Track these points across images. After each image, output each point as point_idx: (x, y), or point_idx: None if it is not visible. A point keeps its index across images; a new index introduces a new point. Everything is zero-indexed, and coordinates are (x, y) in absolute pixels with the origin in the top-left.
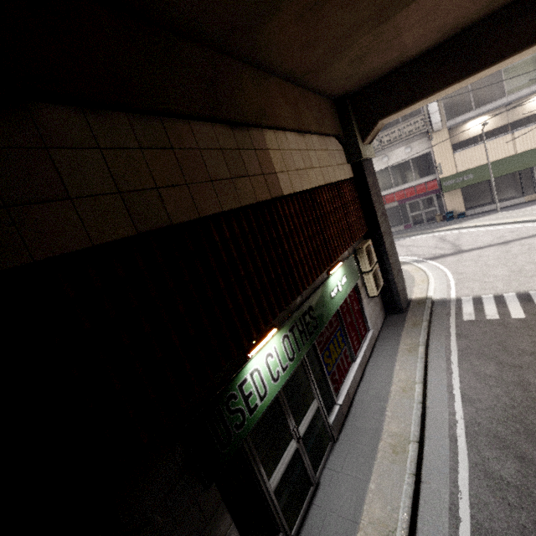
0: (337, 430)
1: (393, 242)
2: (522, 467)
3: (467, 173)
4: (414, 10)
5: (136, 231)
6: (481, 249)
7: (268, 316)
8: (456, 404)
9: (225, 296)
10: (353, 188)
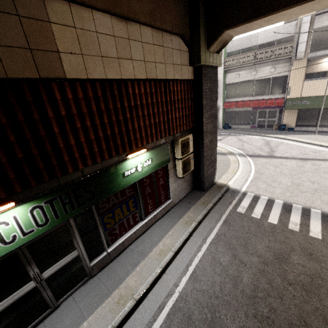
0: (98, 269)
1: (215, 139)
2: None
3: (307, 99)
4: None
5: None
6: (286, 159)
7: None
8: (184, 278)
9: None
10: (190, 89)
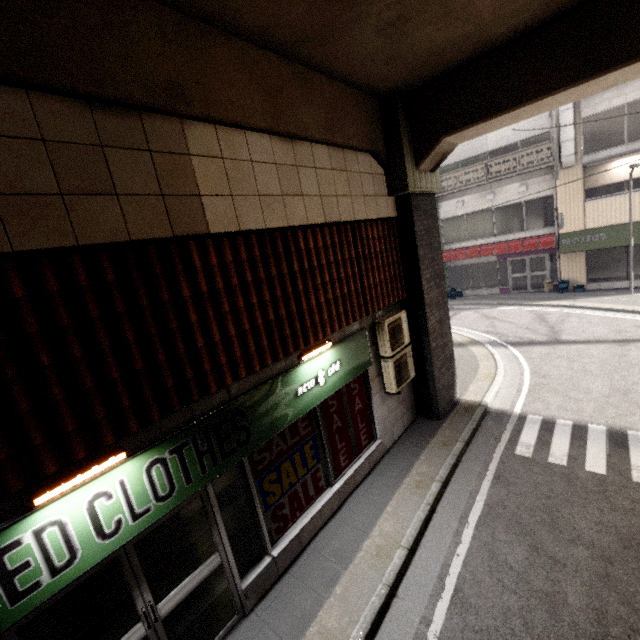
0: (256, 597)
1: (446, 317)
2: None
3: (599, 232)
4: None
5: None
6: (586, 343)
7: (103, 435)
8: (440, 604)
9: None
10: (393, 233)
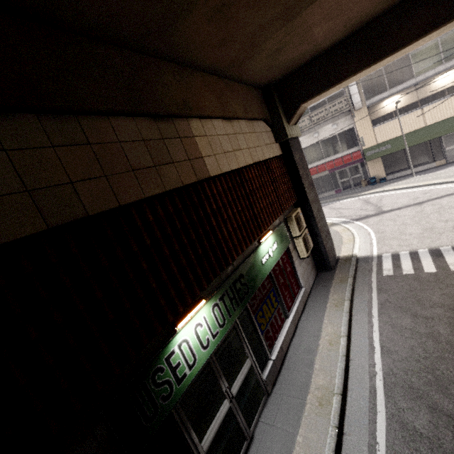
0: (271, 384)
1: (320, 208)
2: (433, 418)
3: (386, 144)
4: (318, 8)
5: (46, 226)
6: (399, 209)
7: (195, 290)
8: (375, 355)
9: (148, 277)
10: (282, 164)
